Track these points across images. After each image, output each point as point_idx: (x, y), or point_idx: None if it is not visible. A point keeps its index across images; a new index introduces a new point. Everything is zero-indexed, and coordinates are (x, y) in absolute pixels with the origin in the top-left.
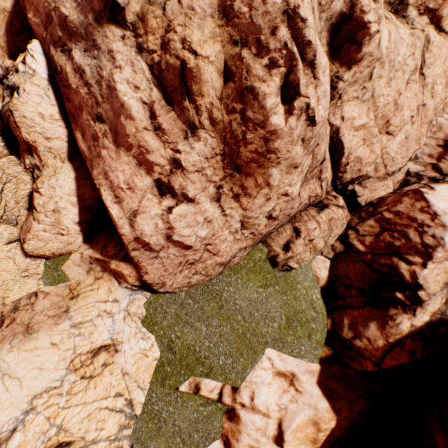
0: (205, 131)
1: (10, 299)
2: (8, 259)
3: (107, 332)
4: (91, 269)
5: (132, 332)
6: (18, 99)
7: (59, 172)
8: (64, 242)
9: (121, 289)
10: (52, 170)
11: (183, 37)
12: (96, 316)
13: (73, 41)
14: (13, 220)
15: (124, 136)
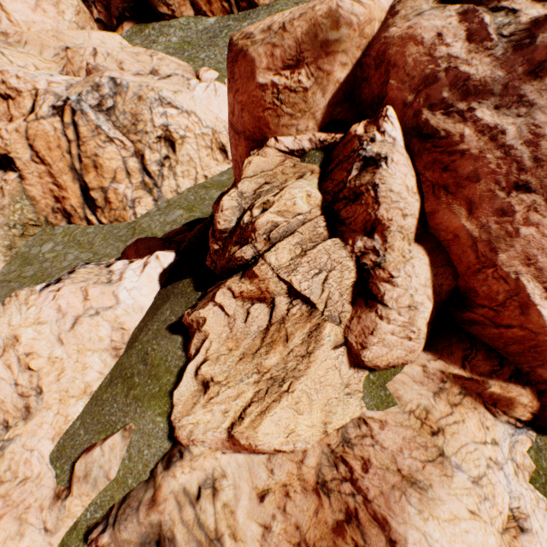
0: None
1: (331, 425)
2: (334, 369)
3: (506, 495)
4: (441, 389)
5: (531, 497)
6: (386, 170)
7: (410, 257)
8: (406, 349)
9: (501, 424)
10: (396, 254)
11: None
12: (485, 466)
13: (470, 101)
14: (335, 317)
15: None
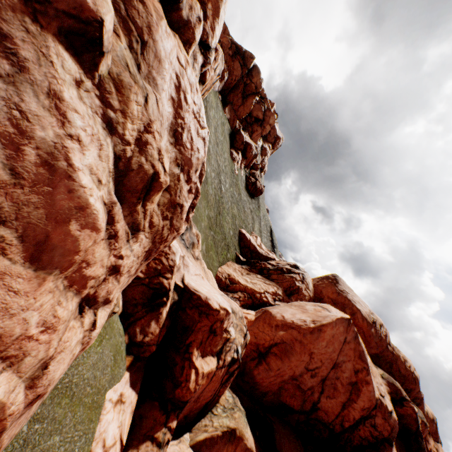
0: (144, 232)
1: None
2: None
3: None
4: None
5: None
6: None
7: None
8: None
9: None
10: None
11: (159, 147)
12: None
13: None
14: None
15: (72, 254)
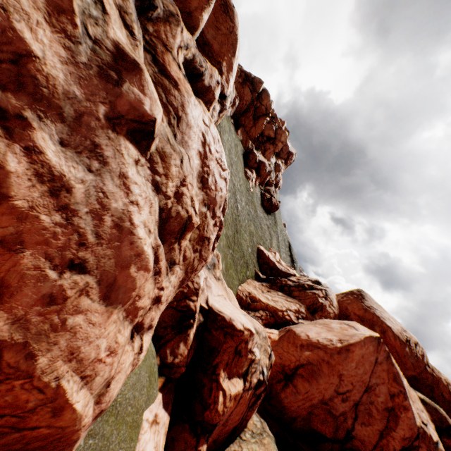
0: (179, 265)
1: None
2: None
3: None
4: None
5: None
6: None
7: None
8: None
9: None
10: None
11: (192, 195)
12: None
13: (26, 103)
14: None
15: (131, 291)
